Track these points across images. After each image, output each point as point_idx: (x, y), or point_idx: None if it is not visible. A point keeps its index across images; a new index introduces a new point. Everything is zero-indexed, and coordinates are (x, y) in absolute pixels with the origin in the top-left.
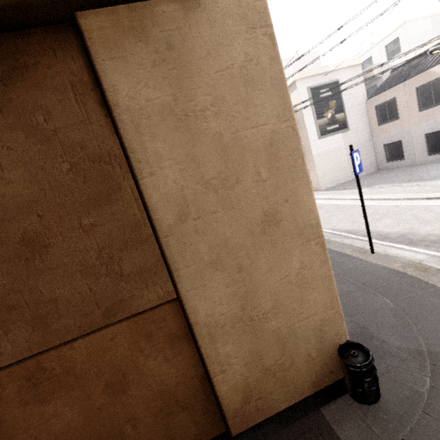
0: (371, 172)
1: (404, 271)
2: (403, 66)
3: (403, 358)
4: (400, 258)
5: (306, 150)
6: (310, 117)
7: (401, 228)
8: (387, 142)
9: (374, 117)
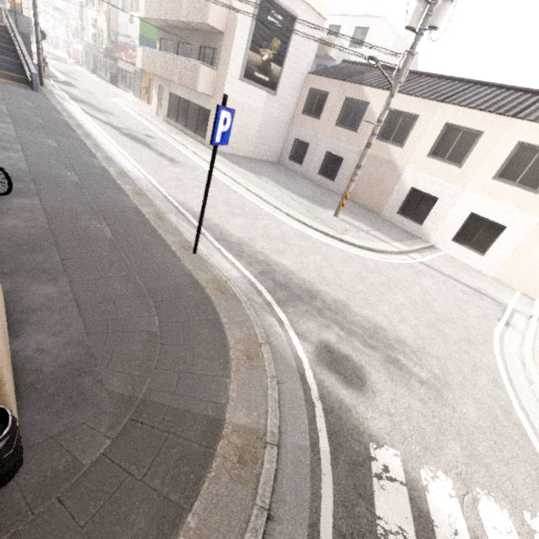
0: (272, 161)
1: (205, 287)
2: (353, 64)
3: (104, 409)
4: (214, 270)
5: (220, 83)
6: (244, 37)
7: (245, 235)
8: (299, 138)
9: (303, 101)
